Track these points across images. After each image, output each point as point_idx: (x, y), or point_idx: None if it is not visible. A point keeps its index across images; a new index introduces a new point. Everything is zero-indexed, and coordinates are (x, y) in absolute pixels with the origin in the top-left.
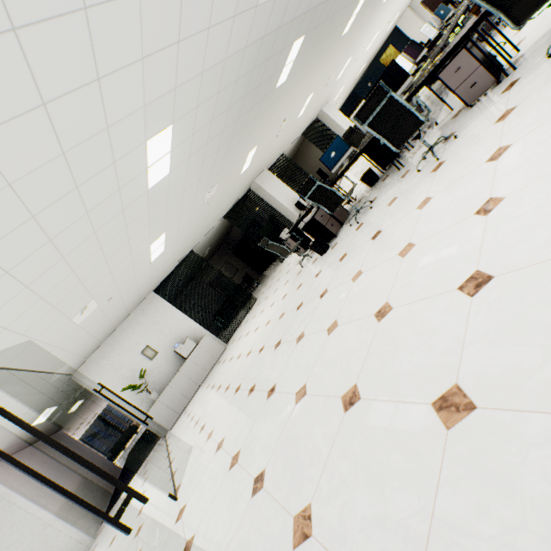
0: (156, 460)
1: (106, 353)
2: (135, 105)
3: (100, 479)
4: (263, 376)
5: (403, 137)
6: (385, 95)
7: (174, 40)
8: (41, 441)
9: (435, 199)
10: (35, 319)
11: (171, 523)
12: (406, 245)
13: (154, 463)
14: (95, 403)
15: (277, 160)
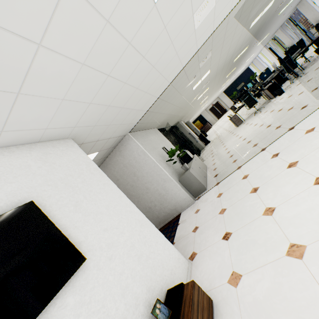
0: (229, 180)
1: (144, 136)
2: None
3: None
4: None
5: None
6: None
7: None
8: None
9: None
10: (244, 8)
11: None
12: None
13: (232, 179)
14: None
15: None
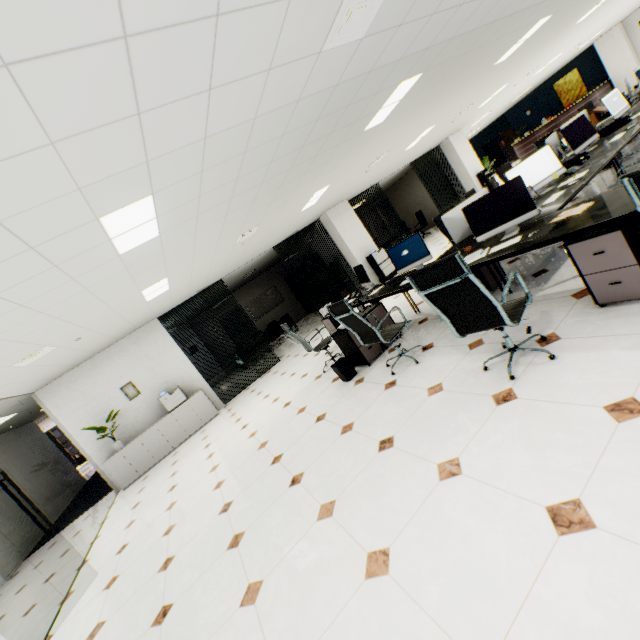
0: (90, 526)
1: (80, 377)
2: (56, 190)
3: (51, 495)
4: (183, 555)
5: (473, 327)
6: (459, 271)
7: (126, 112)
8: (1, 435)
9: (461, 485)
10: None
11: None
12: (383, 550)
13: (86, 531)
14: None
15: (367, 189)
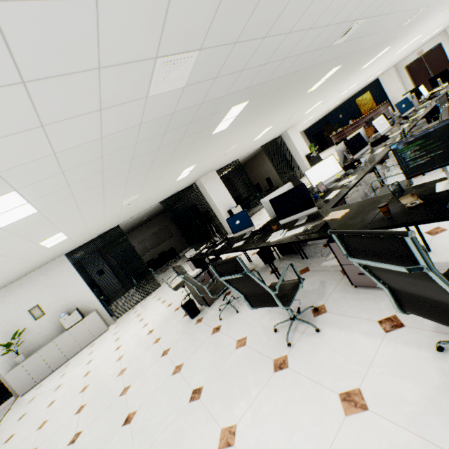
0: None
1: None
2: None
3: None
4: None
5: (260, 304)
6: (242, 268)
7: None
8: None
9: None
10: None
11: None
12: None
13: None
14: None
15: (231, 163)
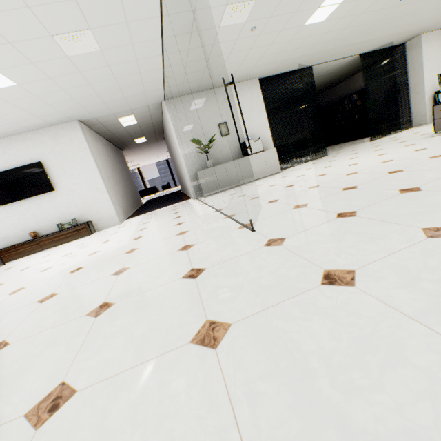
0: (189, 206)
1: (195, 103)
2: None
3: (132, 197)
4: None
5: None
6: None
7: None
8: (112, 144)
9: None
10: None
11: (254, 243)
12: None
13: (187, 207)
14: (146, 153)
15: None
